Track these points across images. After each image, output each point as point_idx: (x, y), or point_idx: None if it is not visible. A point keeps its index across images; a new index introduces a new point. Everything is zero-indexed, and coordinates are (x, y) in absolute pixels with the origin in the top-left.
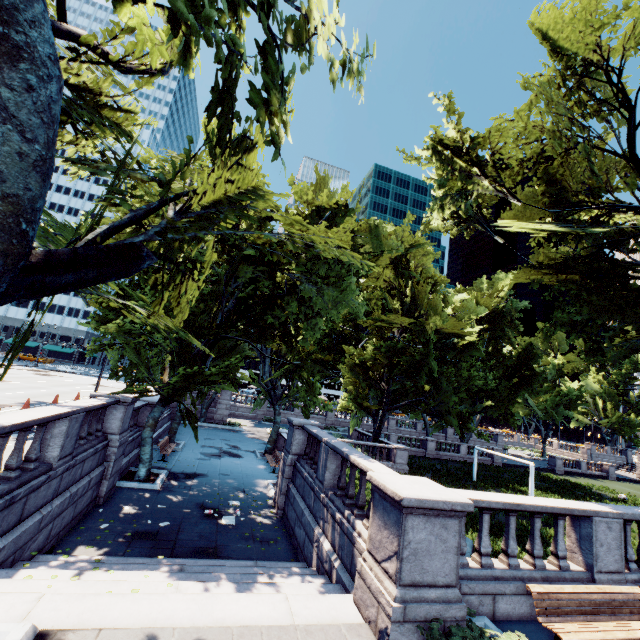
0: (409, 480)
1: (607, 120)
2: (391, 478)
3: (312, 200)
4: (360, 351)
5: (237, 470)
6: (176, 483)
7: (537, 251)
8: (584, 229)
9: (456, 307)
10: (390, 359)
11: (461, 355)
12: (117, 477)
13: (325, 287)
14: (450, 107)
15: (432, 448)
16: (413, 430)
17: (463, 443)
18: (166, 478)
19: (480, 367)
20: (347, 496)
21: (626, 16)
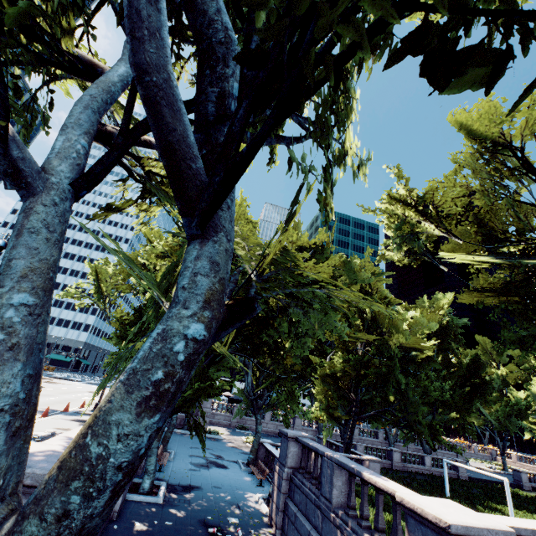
0: (439, 503)
1: (518, 181)
2: (422, 500)
3: (295, 241)
4: (330, 363)
5: (227, 482)
6: (176, 496)
7: (475, 277)
8: (518, 261)
9: (409, 323)
10: (357, 370)
11: (420, 367)
12: (127, 489)
13: (310, 309)
14: (398, 174)
15: (398, 459)
16: (375, 439)
17: (427, 454)
18: (166, 490)
19: (434, 377)
20: (362, 517)
21: (520, 115)
